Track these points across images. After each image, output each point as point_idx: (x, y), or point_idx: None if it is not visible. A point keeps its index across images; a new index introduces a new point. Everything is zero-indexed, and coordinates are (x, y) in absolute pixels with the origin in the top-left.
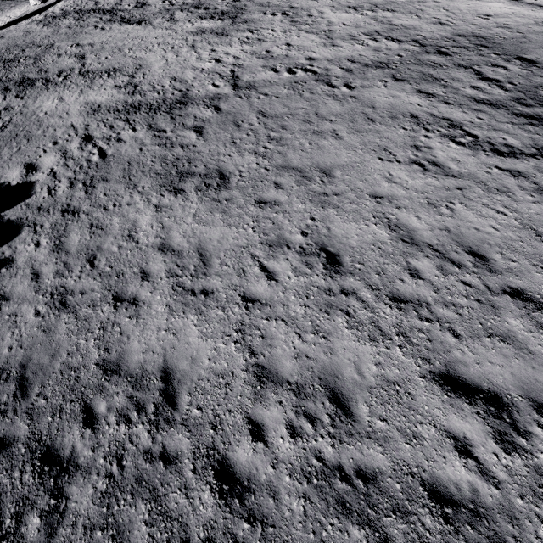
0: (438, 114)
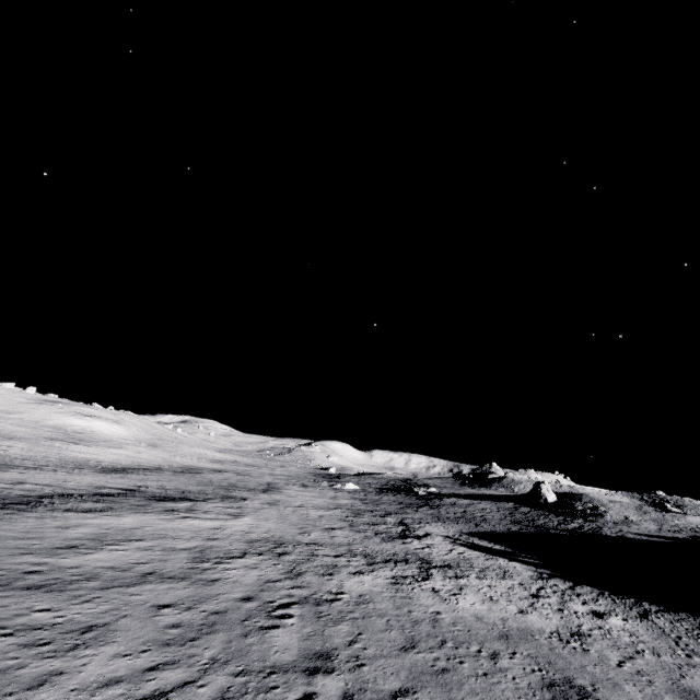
0: (388, 576)
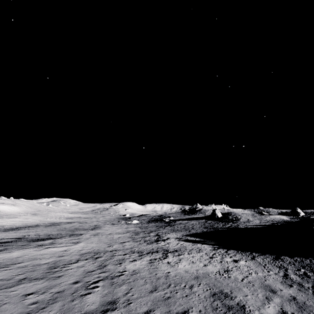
0: (148, 260)
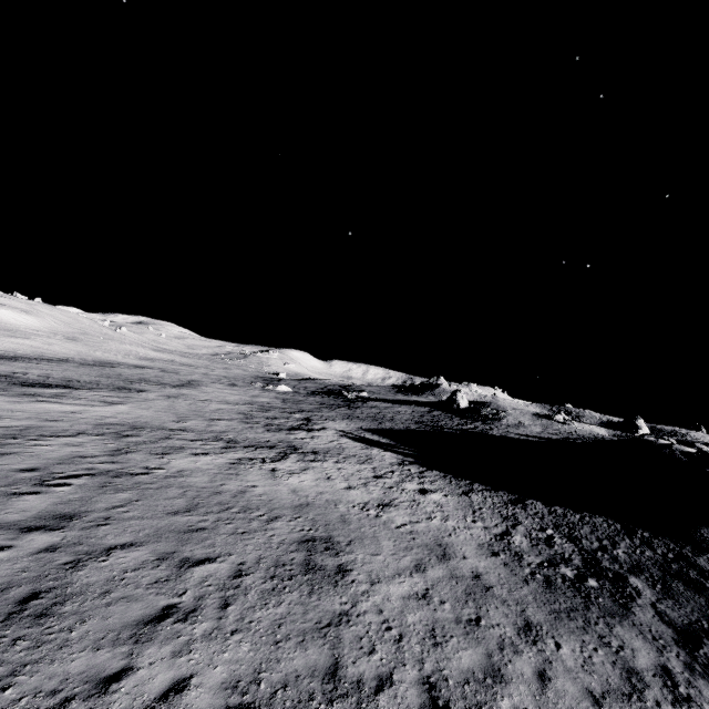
0: (234, 458)
